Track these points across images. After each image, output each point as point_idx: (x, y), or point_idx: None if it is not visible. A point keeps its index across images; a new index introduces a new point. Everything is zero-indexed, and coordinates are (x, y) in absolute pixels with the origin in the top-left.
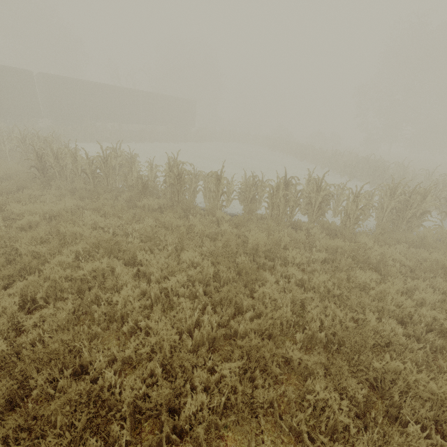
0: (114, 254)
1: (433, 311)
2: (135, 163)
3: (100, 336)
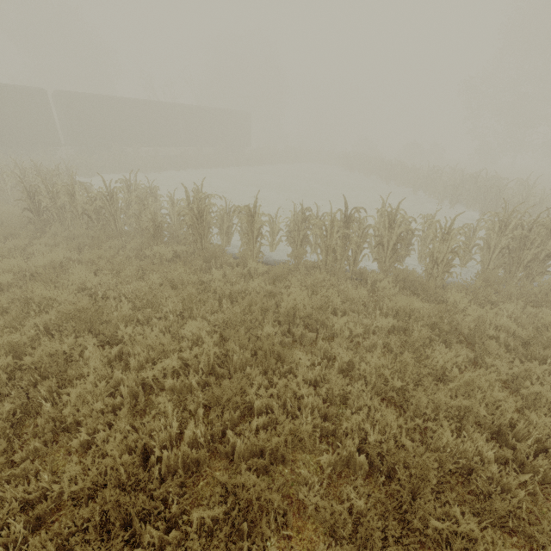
0: (96, 326)
1: (549, 420)
2: (149, 199)
3: (43, 452)
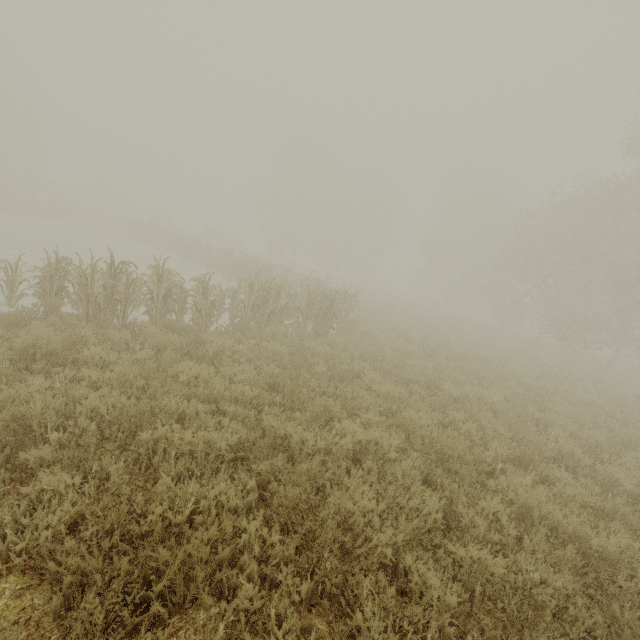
0: None
1: (240, 386)
2: None
3: None
